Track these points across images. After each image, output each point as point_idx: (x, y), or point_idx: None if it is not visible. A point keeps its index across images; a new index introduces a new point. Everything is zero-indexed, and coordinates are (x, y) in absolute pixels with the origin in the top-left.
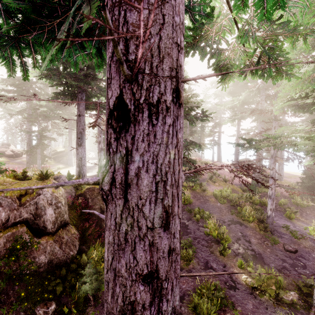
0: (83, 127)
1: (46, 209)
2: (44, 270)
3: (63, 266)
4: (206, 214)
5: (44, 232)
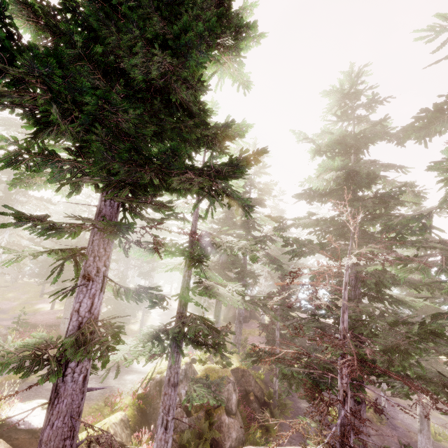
0: (221, 306)
1: (233, 395)
2: (233, 444)
3: (241, 442)
4: (326, 400)
5: (231, 413)
